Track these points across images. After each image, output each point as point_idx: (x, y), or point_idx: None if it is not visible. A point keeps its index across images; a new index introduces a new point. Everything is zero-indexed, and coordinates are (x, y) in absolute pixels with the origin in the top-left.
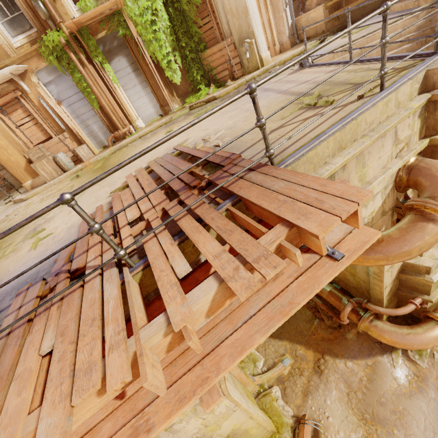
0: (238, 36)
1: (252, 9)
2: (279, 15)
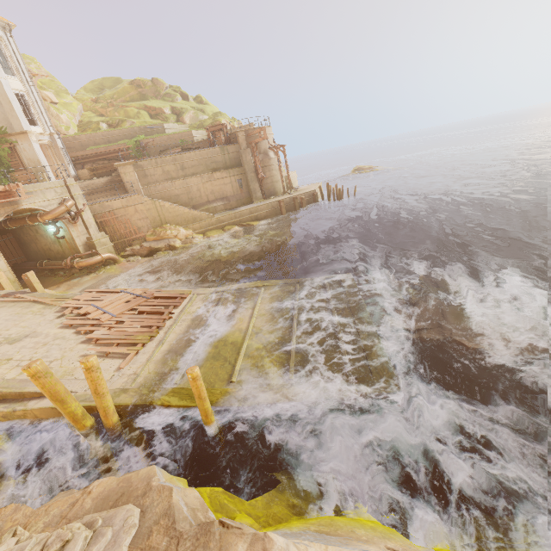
0: (35, 170)
1: (43, 161)
2: (66, 167)
